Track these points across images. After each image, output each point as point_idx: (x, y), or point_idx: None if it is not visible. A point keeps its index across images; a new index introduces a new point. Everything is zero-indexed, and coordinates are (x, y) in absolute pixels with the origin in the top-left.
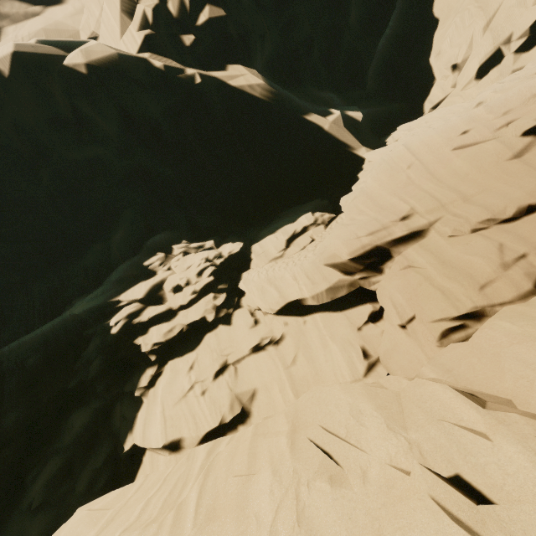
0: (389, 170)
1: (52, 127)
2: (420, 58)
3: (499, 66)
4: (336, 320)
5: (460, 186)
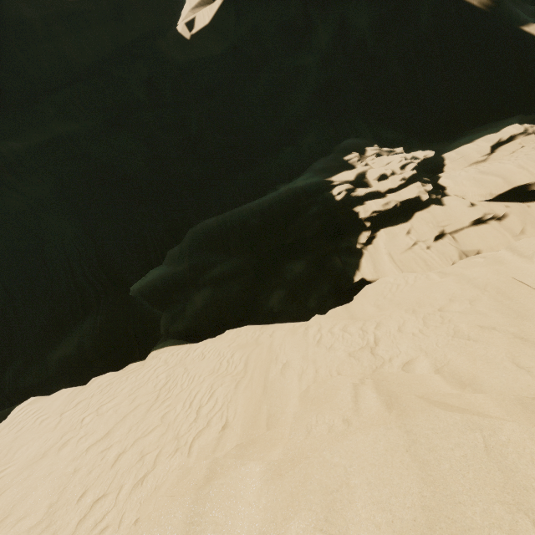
0: None
1: (280, 33)
2: None
3: None
4: None
5: None
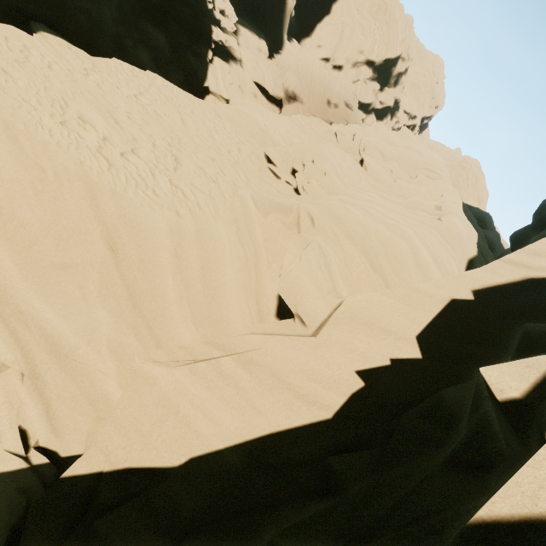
0: (306, 68)
1: None
2: (316, 16)
3: (326, 63)
4: (270, 106)
5: (313, 96)
